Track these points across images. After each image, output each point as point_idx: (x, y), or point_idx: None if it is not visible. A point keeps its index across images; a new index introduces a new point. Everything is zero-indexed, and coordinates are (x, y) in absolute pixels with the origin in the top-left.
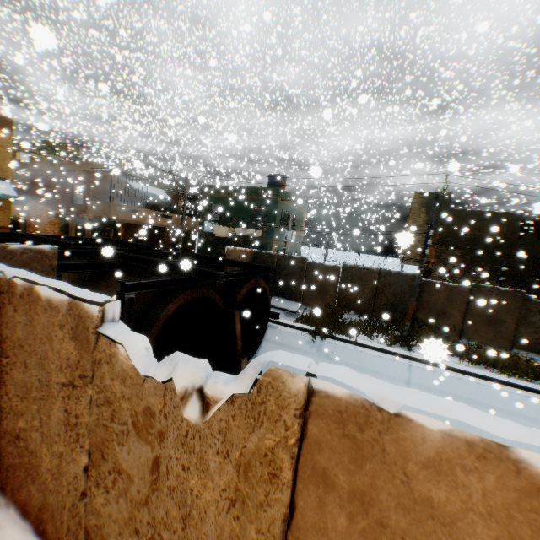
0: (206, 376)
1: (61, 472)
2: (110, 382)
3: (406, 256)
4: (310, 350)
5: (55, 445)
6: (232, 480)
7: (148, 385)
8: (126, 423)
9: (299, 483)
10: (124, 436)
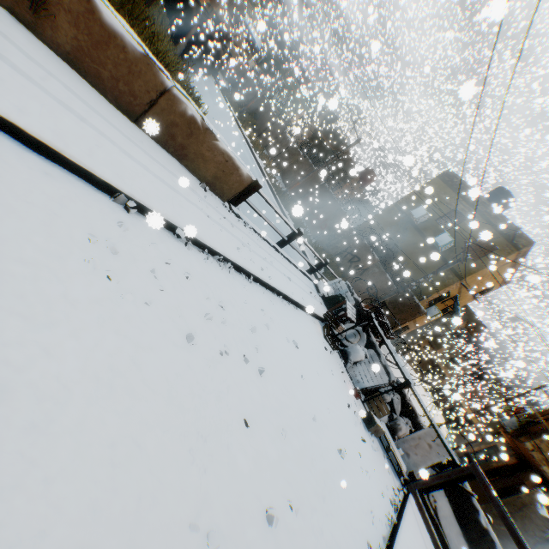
0: None
1: None
2: None
3: (298, 135)
4: (211, 87)
5: None
6: None
7: None
8: None
9: None
10: None
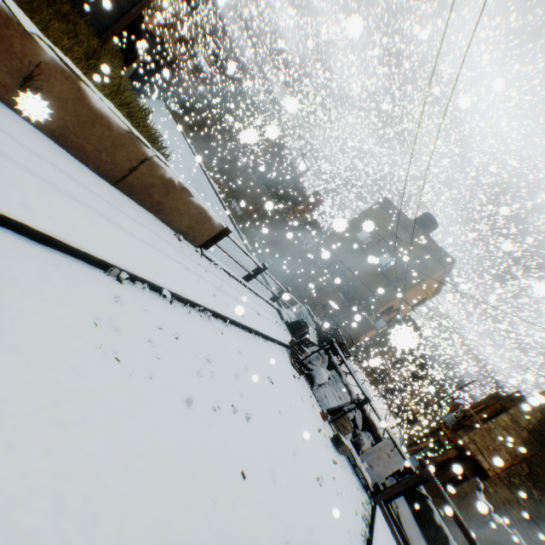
0: None
1: None
2: None
3: (250, 159)
4: (161, 110)
5: None
6: None
7: None
8: None
9: None
10: None
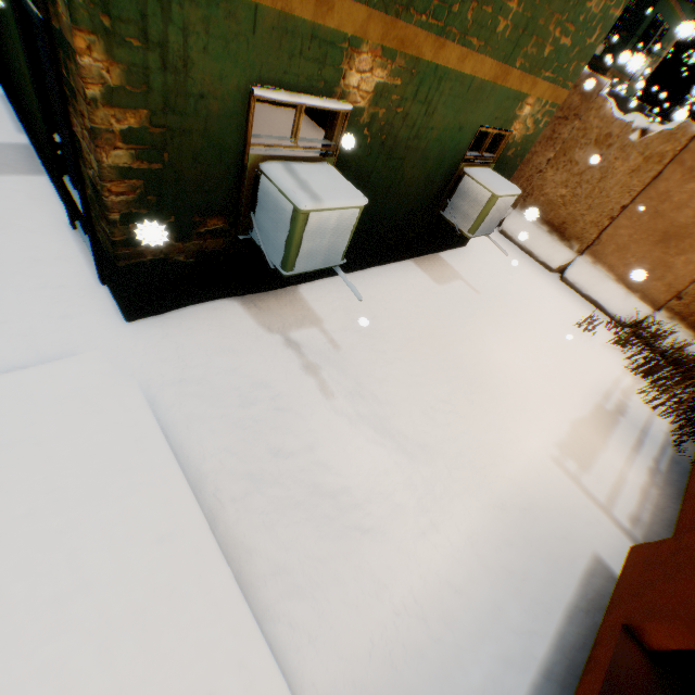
0: (647, 124)
1: (528, 162)
2: (591, 121)
3: None
4: None
5: (532, 149)
6: (637, 164)
7: (616, 123)
8: (590, 140)
9: (668, 165)
10: (584, 146)
